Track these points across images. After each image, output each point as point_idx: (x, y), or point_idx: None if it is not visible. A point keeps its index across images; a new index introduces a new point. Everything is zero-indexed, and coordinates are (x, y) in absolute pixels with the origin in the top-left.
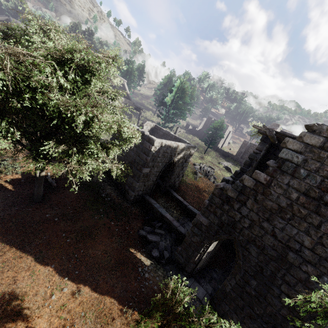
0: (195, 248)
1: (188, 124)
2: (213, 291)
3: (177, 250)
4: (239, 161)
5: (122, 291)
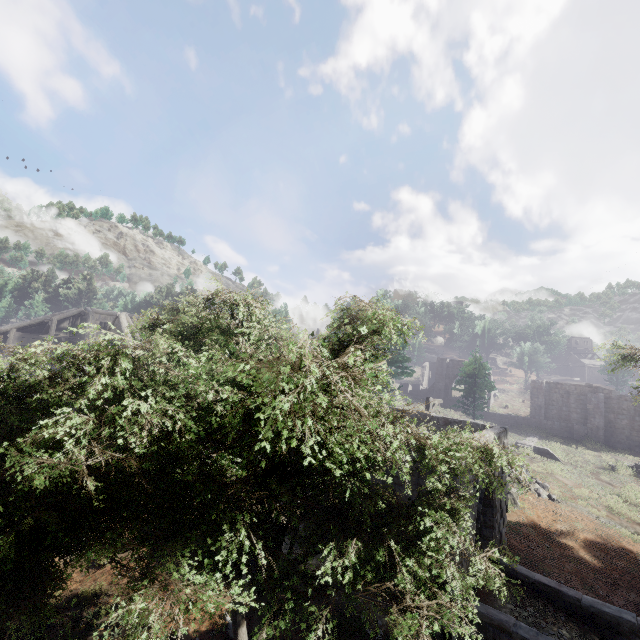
0: None
1: (404, 383)
2: None
3: None
4: (546, 426)
5: None
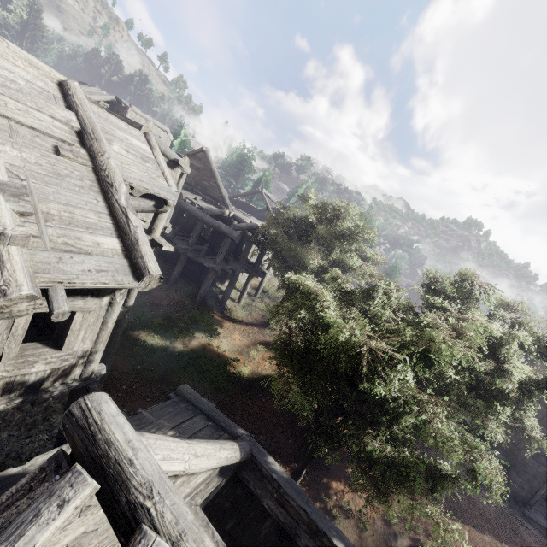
0: (542, 479)
1: None
2: (546, 520)
3: (516, 482)
4: None
5: (532, 544)
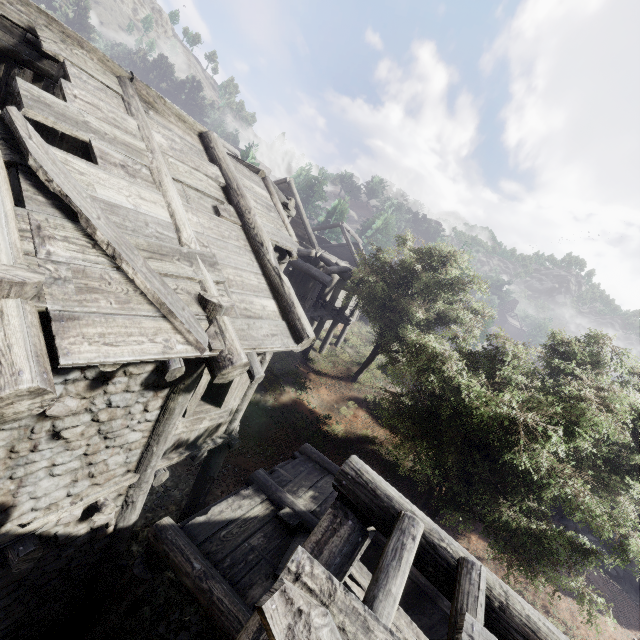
0: None
1: None
2: None
3: (633, 564)
4: None
5: None
